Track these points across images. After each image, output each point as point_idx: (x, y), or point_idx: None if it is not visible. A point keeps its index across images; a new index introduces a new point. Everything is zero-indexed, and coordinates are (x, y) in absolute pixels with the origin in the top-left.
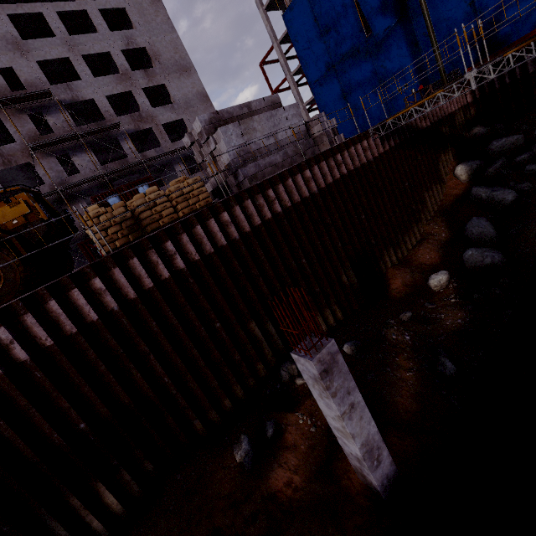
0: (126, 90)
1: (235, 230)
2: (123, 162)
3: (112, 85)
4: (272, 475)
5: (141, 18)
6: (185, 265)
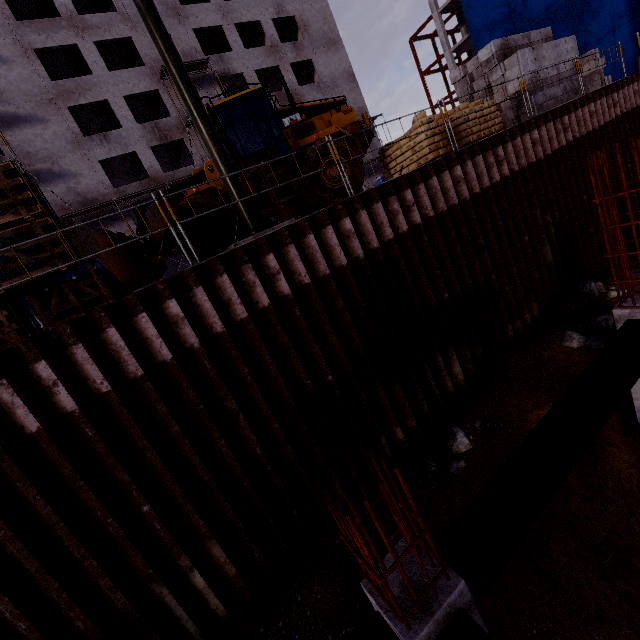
0: (275, 65)
1: (541, 150)
2: None
3: (261, 58)
4: None
5: None
6: (508, 173)
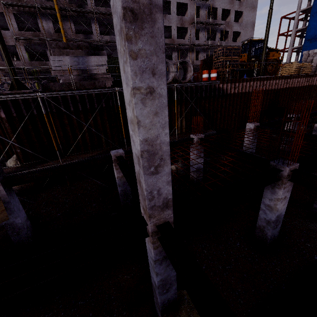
0: (229, 9)
1: None
2: (213, 42)
3: (226, 4)
4: None
5: None
6: (308, 85)
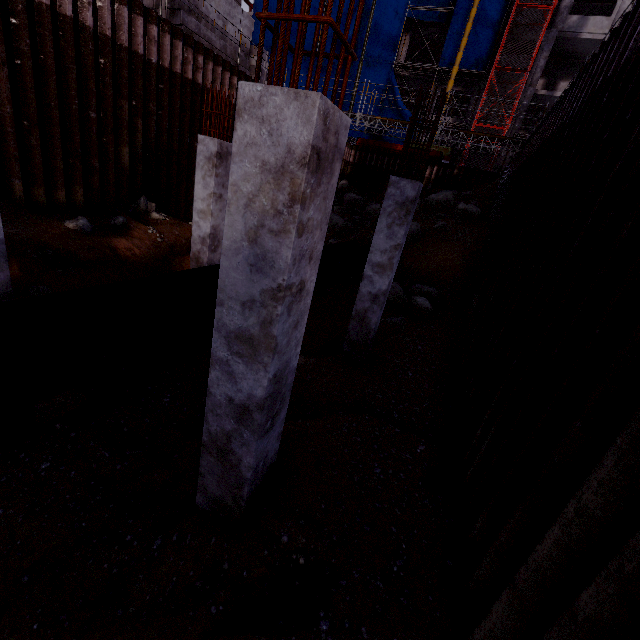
0: None
1: (156, 53)
2: None
3: None
4: (116, 239)
5: None
6: (93, 26)
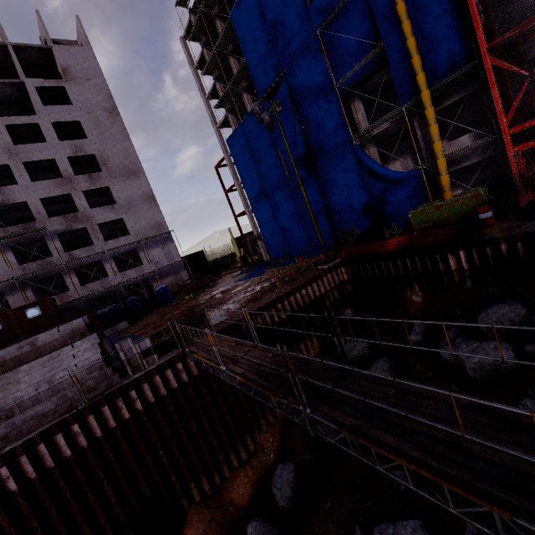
0: (65, 193)
1: None
2: (45, 262)
3: (50, 188)
4: None
5: (95, 129)
6: None
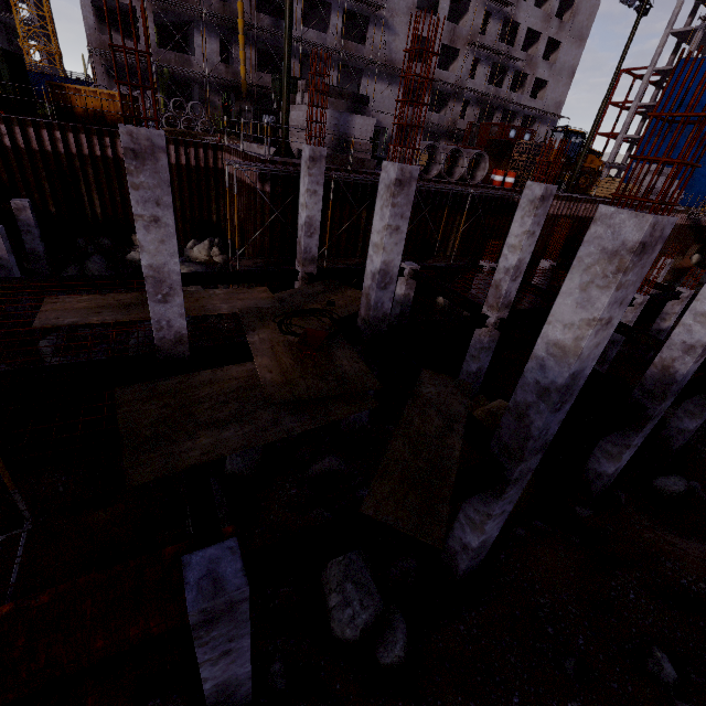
0: (540, 31)
1: None
2: (497, 91)
3: (537, 20)
4: None
5: None
6: None
